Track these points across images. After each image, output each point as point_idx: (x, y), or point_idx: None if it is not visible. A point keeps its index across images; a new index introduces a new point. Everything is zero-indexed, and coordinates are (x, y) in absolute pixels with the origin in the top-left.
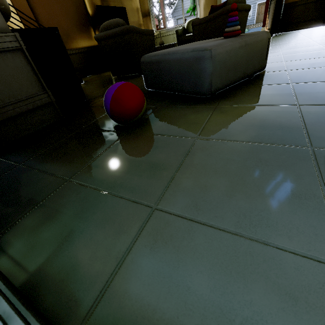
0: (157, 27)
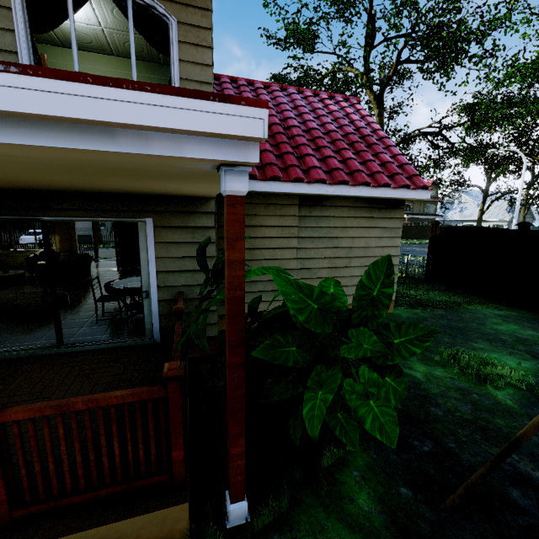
0: None
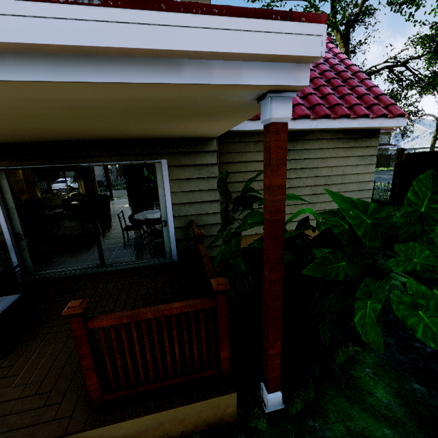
0: (41, 190)
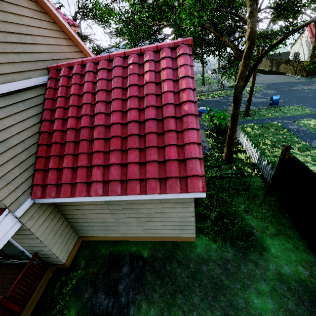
0: None
